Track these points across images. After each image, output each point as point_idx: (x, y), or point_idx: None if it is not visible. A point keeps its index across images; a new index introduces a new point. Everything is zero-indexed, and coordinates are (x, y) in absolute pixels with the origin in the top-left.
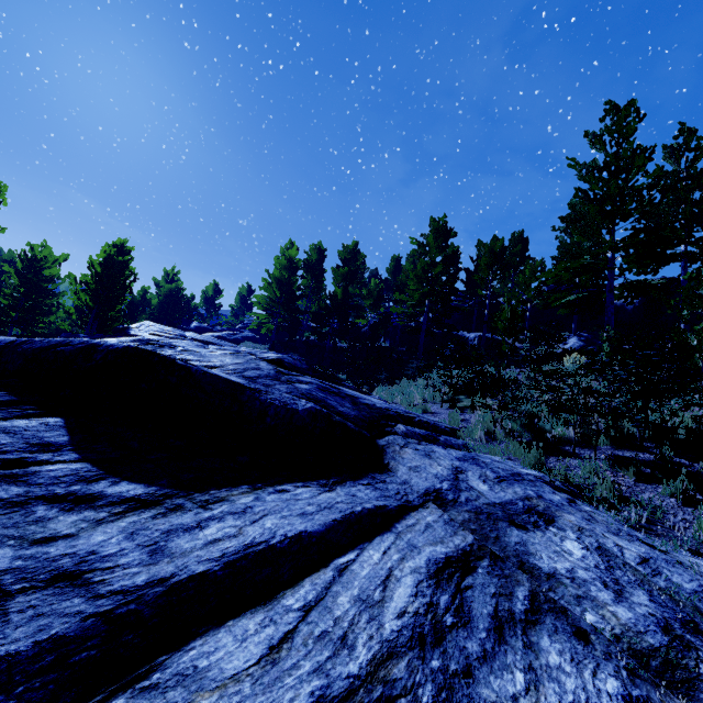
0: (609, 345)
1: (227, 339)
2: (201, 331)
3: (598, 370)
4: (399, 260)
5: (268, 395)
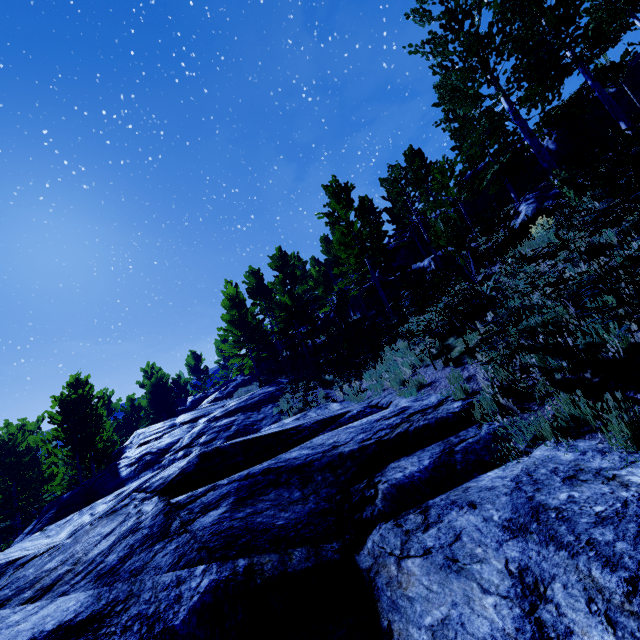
0: (569, 188)
1: (221, 398)
2: (197, 403)
3: (608, 223)
4: (327, 239)
5: (123, 616)
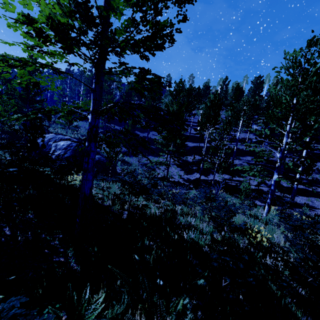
0: None
1: None
2: None
3: None
4: None
5: None
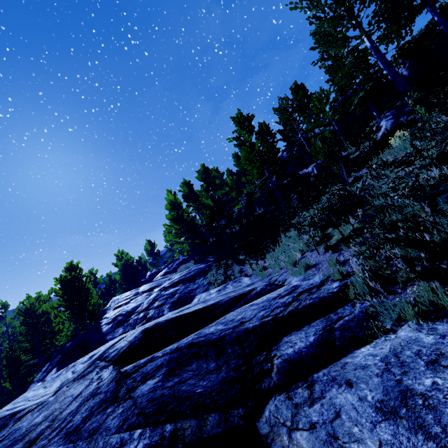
0: (420, 106)
1: (169, 272)
2: (153, 276)
3: None
4: (237, 155)
5: None
